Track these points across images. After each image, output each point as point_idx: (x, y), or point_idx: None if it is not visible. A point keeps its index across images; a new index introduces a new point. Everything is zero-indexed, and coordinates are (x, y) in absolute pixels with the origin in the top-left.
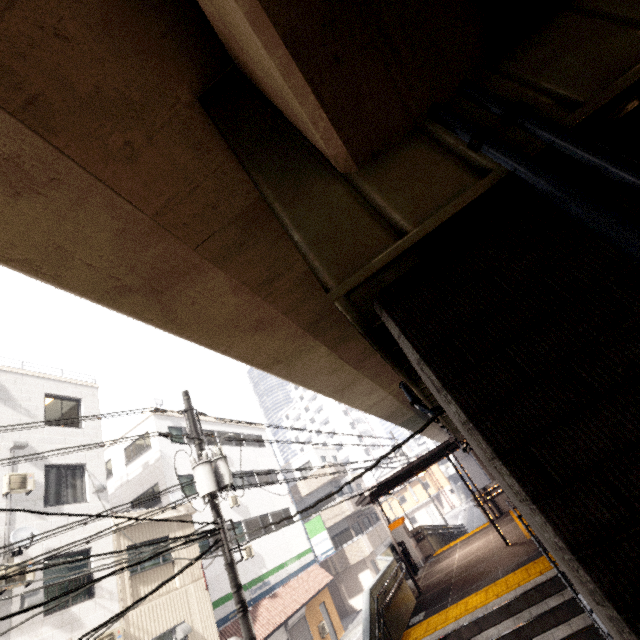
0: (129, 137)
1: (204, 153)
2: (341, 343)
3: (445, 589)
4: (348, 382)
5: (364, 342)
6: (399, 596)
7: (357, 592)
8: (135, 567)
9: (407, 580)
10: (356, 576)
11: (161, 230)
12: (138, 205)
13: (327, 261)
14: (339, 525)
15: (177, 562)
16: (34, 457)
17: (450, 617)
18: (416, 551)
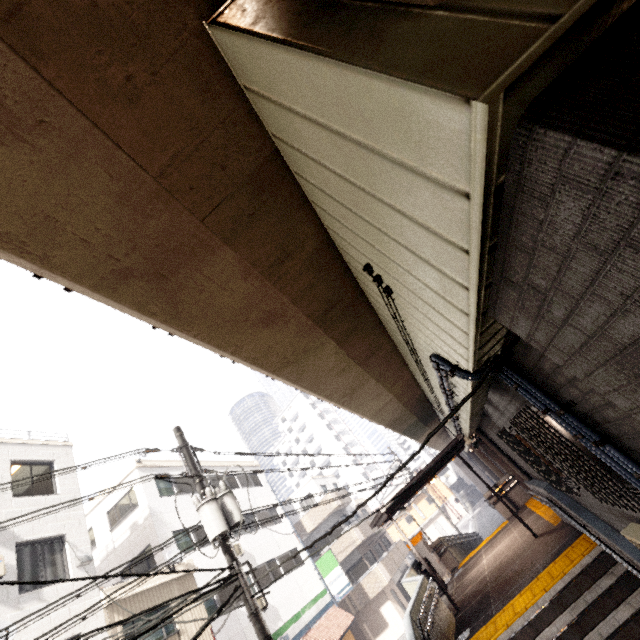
0: (130, 71)
1: (212, 97)
2: (349, 337)
3: (484, 598)
4: (355, 384)
5: (370, 335)
6: (438, 616)
7: (381, 629)
8: (142, 639)
9: None
10: (378, 611)
11: (166, 195)
12: (140, 161)
13: (455, 78)
14: (351, 557)
15: (183, 632)
16: (2, 536)
17: (500, 626)
18: (440, 566)
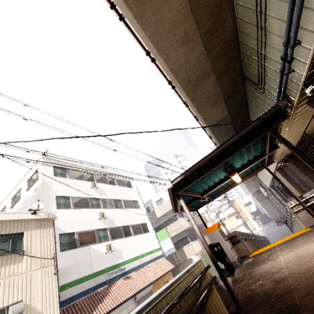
0: None
1: None
2: None
3: None
4: None
5: None
6: None
7: None
8: None
9: None
10: None
11: None
12: None
13: None
14: (180, 235)
15: (27, 252)
16: None
17: None
18: (232, 252)
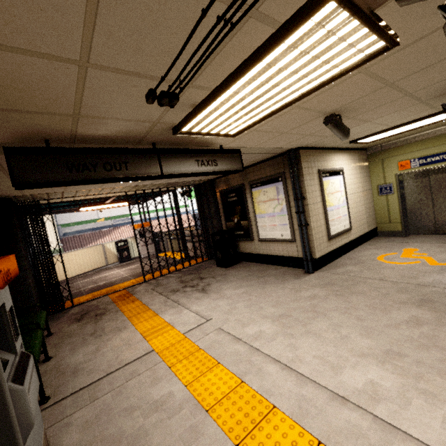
0: None
1: None
2: None
3: None
4: None
5: None
6: None
7: None
8: None
9: (118, 263)
10: None
11: None
12: None
13: None
14: None
15: None
16: None
17: None
18: (144, 248)
